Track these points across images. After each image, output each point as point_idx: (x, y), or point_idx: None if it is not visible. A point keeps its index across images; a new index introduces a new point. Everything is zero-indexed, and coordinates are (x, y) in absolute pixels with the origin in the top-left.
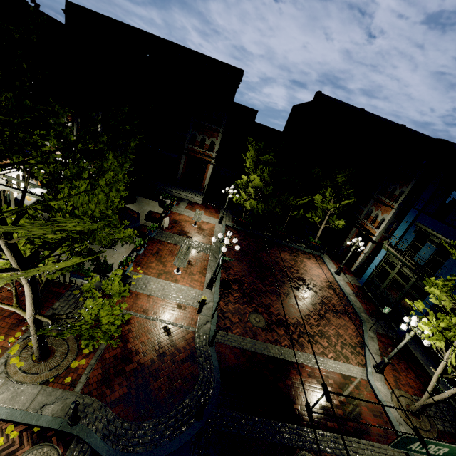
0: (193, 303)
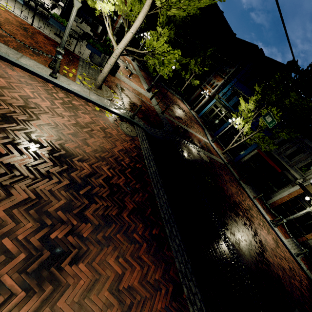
0: (146, 95)
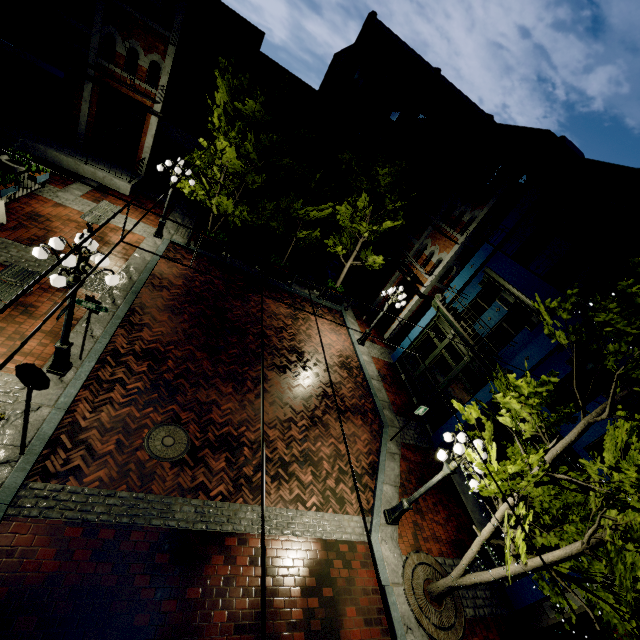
0: None
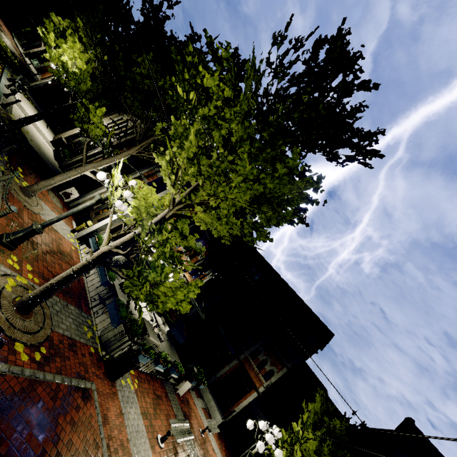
0: None
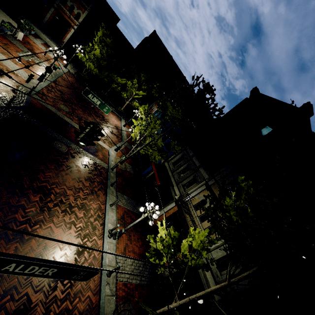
0: (24, 78)
